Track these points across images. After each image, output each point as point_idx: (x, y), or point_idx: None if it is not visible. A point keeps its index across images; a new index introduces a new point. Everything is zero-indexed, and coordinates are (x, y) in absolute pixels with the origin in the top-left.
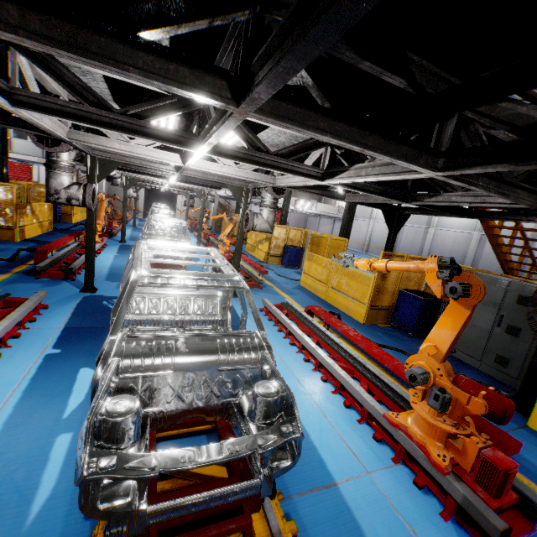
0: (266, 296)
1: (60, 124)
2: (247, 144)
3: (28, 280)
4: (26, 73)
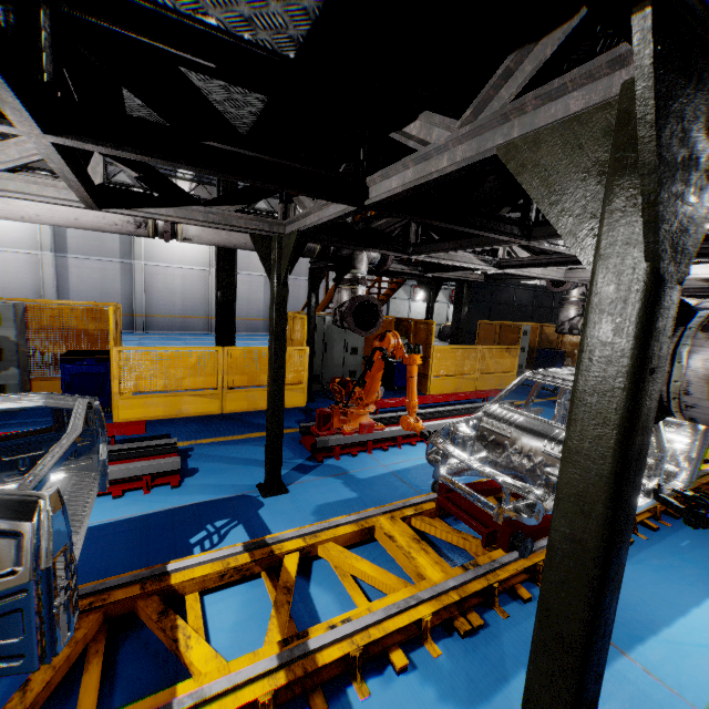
0: None
1: (552, 269)
2: None
3: (549, 406)
4: (516, 247)
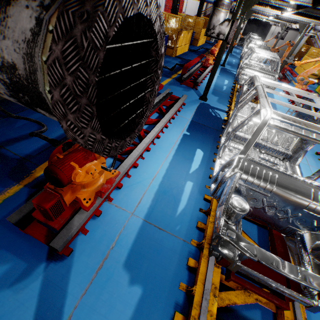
0: None
1: None
2: None
3: (177, 84)
4: None
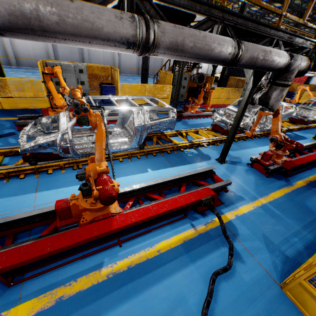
0: None
1: None
2: None
3: None
4: None
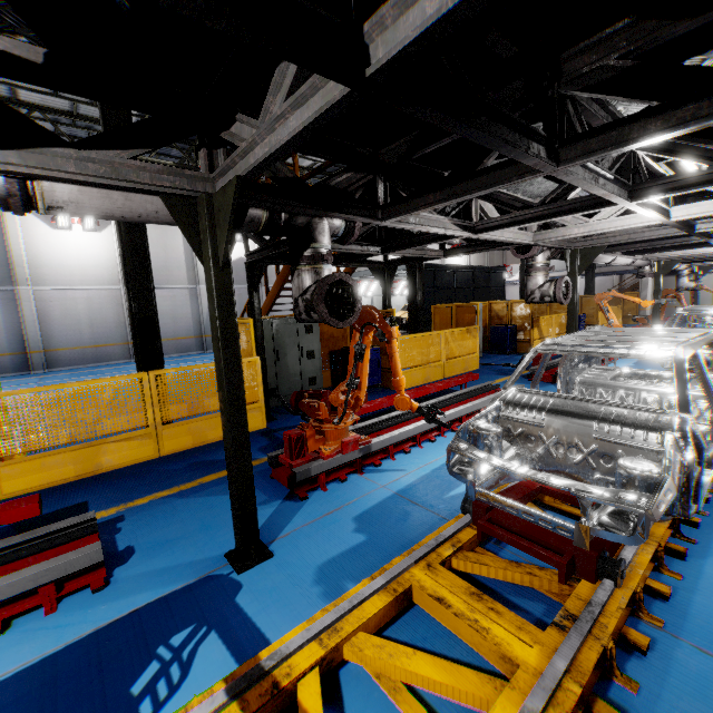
0: None
1: (522, 232)
2: (701, 162)
3: (521, 381)
4: (487, 208)
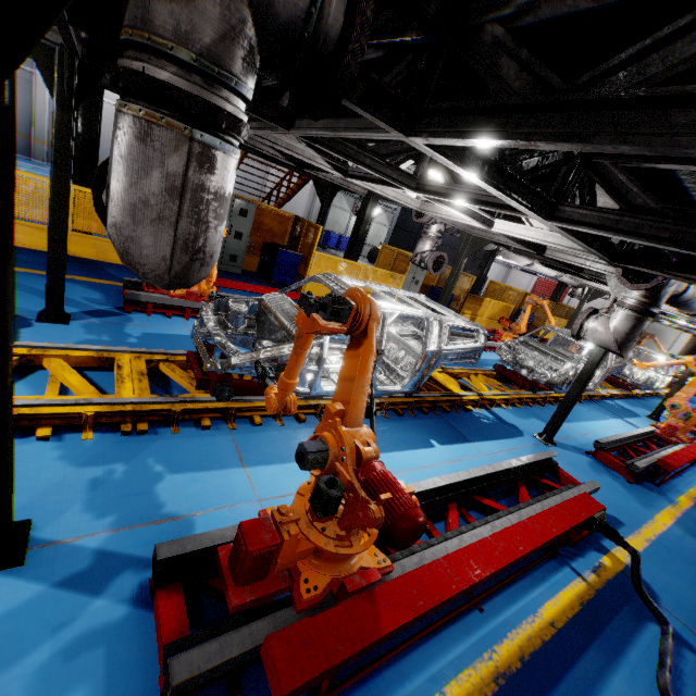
0: (607, 484)
1: (407, 196)
2: (450, 178)
3: None
4: None
